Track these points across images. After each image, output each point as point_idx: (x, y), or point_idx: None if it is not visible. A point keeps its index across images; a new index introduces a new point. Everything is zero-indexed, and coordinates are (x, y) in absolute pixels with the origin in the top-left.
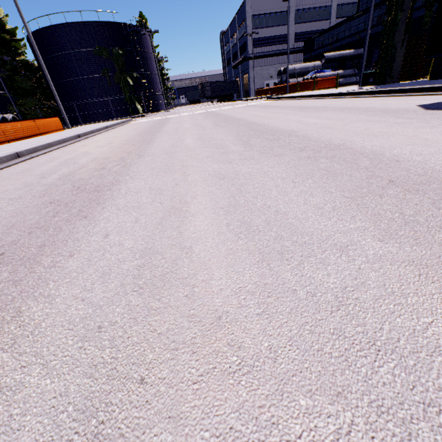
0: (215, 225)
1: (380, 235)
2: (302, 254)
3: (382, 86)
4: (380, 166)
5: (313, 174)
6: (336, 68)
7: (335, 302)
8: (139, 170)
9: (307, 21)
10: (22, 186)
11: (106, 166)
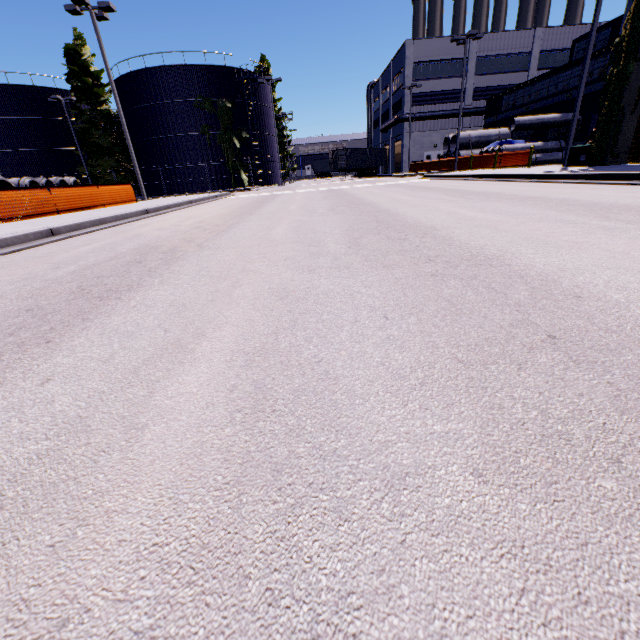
0: (213, 386)
1: (482, 460)
2: (314, 480)
3: (599, 168)
4: (544, 303)
5: (425, 306)
6: (533, 138)
7: (304, 637)
8: (180, 271)
9: (494, 72)
10: (20, 278)
11: (145, 259)
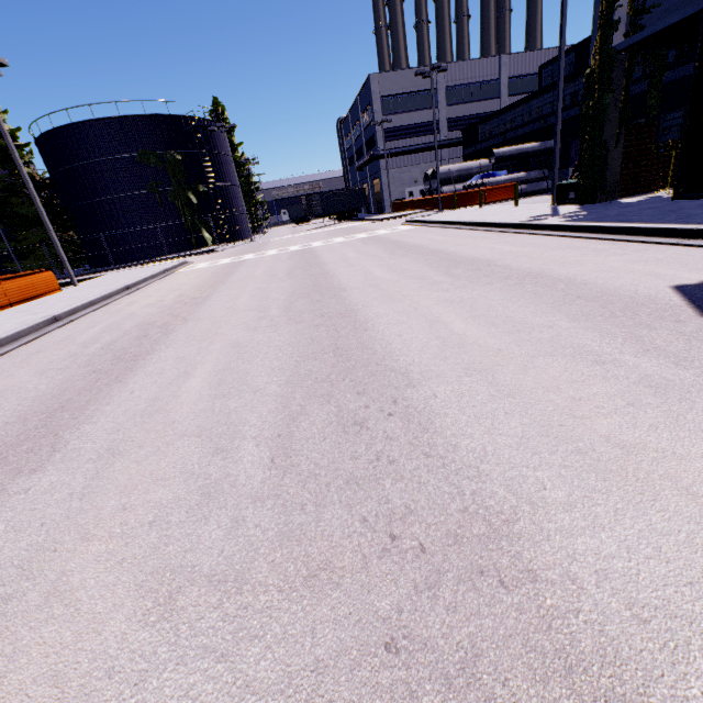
0: None
1: None
2: None
3: (593, 210)
4: None
5: None
6: (515, 167)
7: None
8: None
9: (465, 101)
10: None
11: None
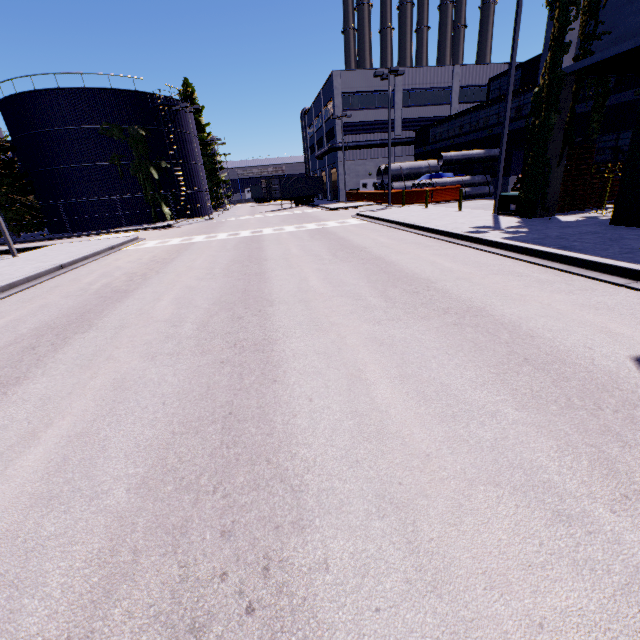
0: None
1: None
2: None
3: (533, 227)
4: None
5: None
6: (461, 170)
7: None
8: None
9: (420, 104)
10: None
11: None
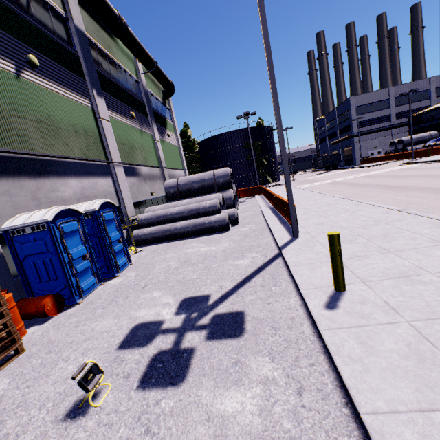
0: None
1: None
2: None
3: None
4: None
5: None
6: None
7: None
8: None
9: (407, 103)
10: None
11: None
